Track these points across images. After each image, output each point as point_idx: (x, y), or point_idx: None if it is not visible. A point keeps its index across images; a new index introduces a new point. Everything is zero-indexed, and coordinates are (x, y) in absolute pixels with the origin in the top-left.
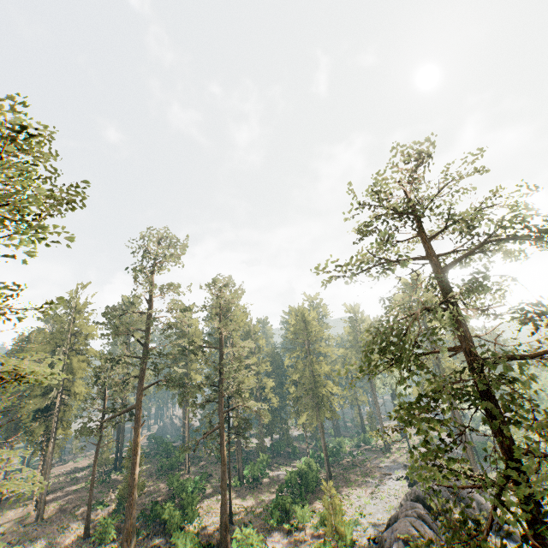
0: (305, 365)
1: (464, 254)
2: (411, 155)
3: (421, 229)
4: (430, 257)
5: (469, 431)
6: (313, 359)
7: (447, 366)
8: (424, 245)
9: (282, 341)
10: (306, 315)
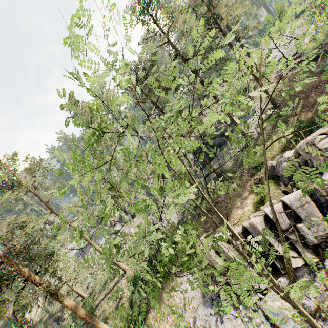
0: None
1: None
2: None
3: None
4: None
5: None
6: None
7: None
8: None
9: None
10: None
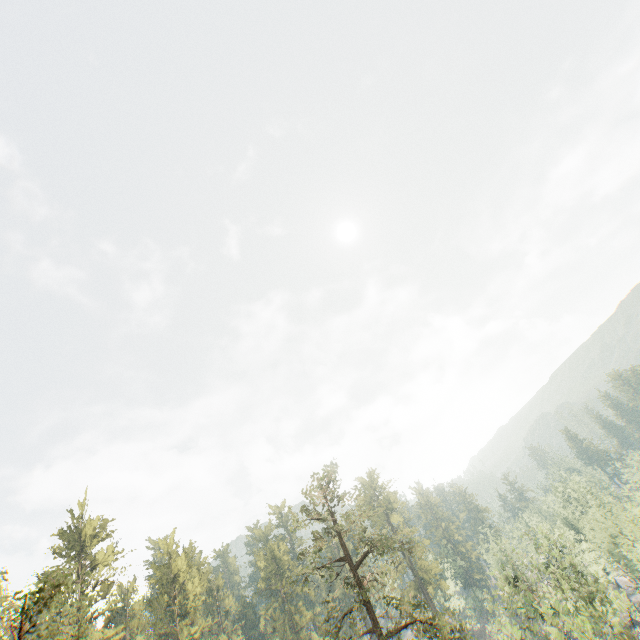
0: (284, 619)
1: (362, 557)
2: (323, 476)
3: (338, 536)
4: (346, 557)
5: (460, 634)
6: (292, 607)
7: (419, 565)
8: (342, 547)
9: (254, 596)
10: (276, 551)
